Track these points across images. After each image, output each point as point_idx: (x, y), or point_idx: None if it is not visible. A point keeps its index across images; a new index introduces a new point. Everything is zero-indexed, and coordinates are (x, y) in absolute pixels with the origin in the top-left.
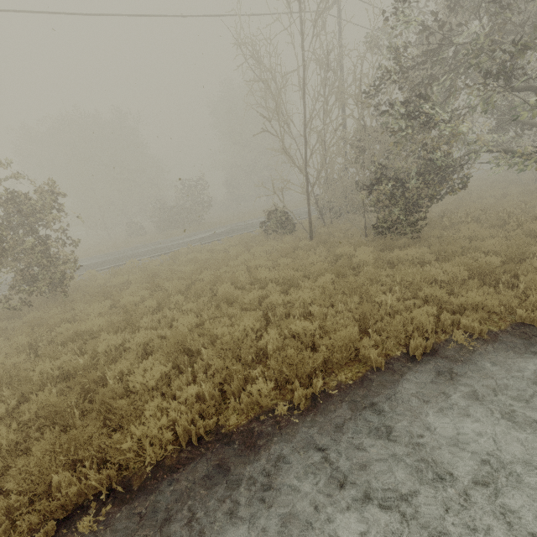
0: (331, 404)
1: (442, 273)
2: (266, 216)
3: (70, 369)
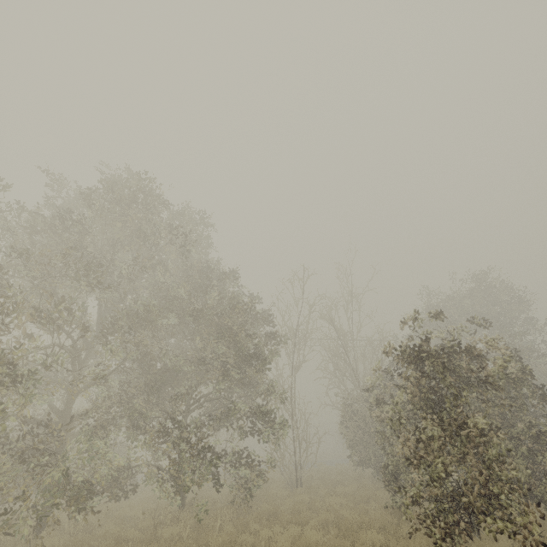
0: None
1: None
2: None
3: None
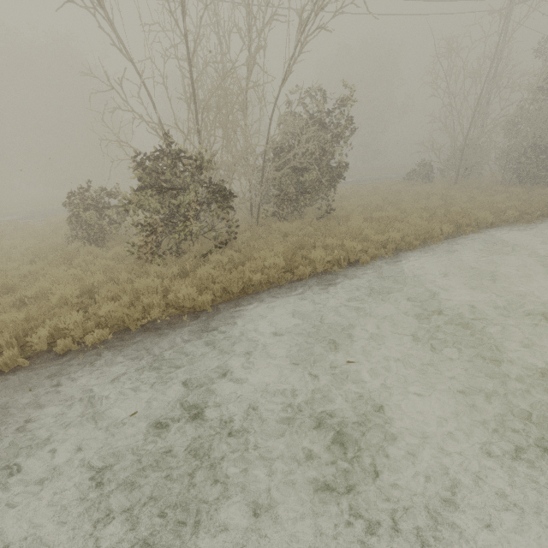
0: (539, 223)
1: None
2: (419, 167)
3: (402, 210)
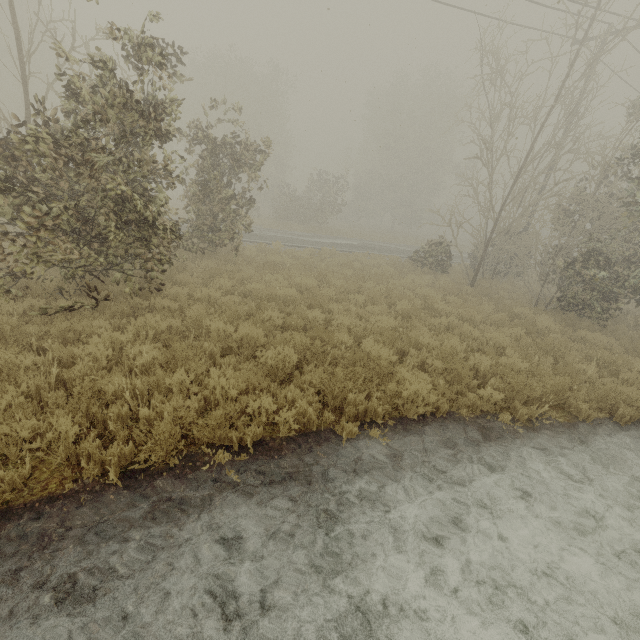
0: (546, 429)
1: (638, 367)
2: (428, 246)
3: (295, 324)
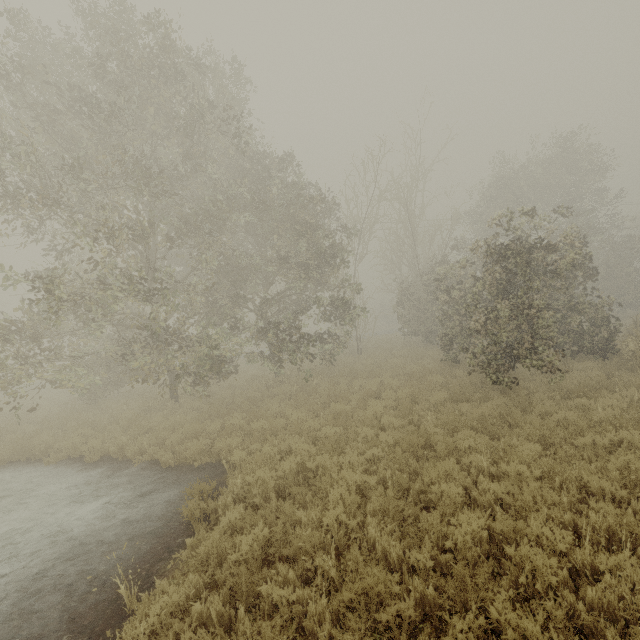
0: None
1: None
2: None
3: None
